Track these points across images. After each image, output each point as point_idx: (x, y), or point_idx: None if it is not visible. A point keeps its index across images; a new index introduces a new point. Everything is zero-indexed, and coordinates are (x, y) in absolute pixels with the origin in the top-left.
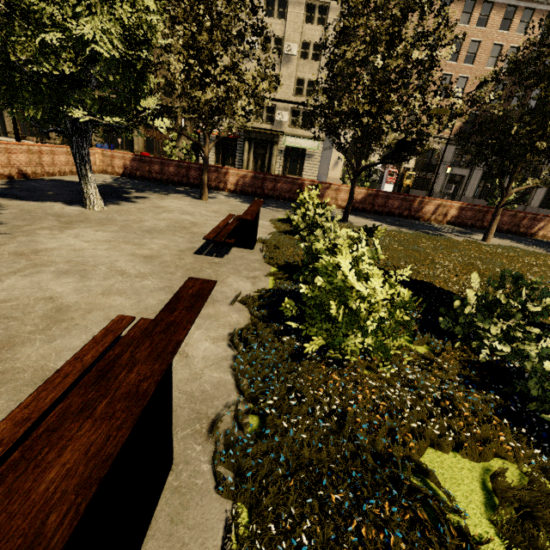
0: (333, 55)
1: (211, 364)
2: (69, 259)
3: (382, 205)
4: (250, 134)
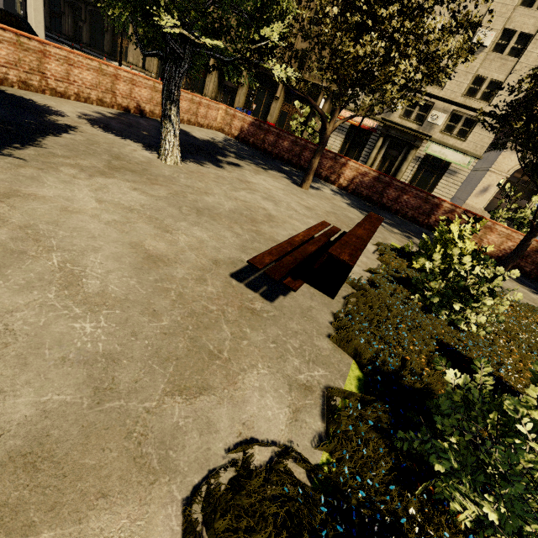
0: None
1: None
2: (30, 223)
3: None
4: (389, 130)
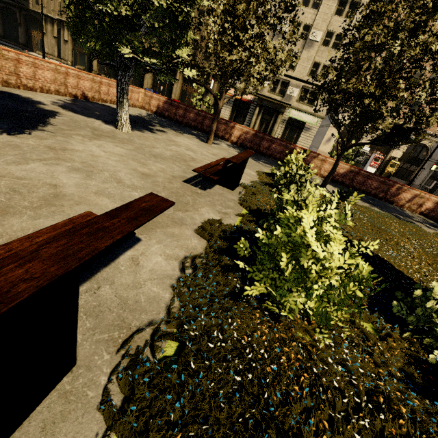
0: (352, 37)
1: (155, 278)
2: (84, 161)
3: (361, 183)
4: (262, 101)
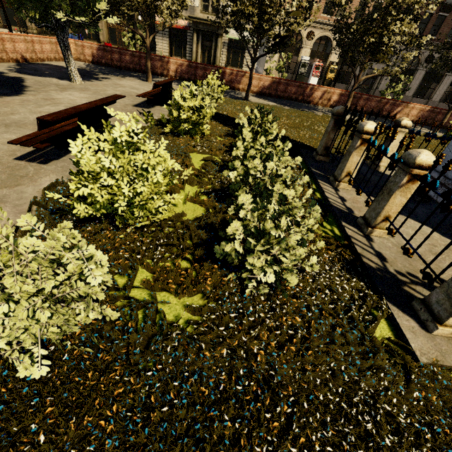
0: None
1: None
2: (69, 103)
3: (283, 91)
4: (198, 26)
